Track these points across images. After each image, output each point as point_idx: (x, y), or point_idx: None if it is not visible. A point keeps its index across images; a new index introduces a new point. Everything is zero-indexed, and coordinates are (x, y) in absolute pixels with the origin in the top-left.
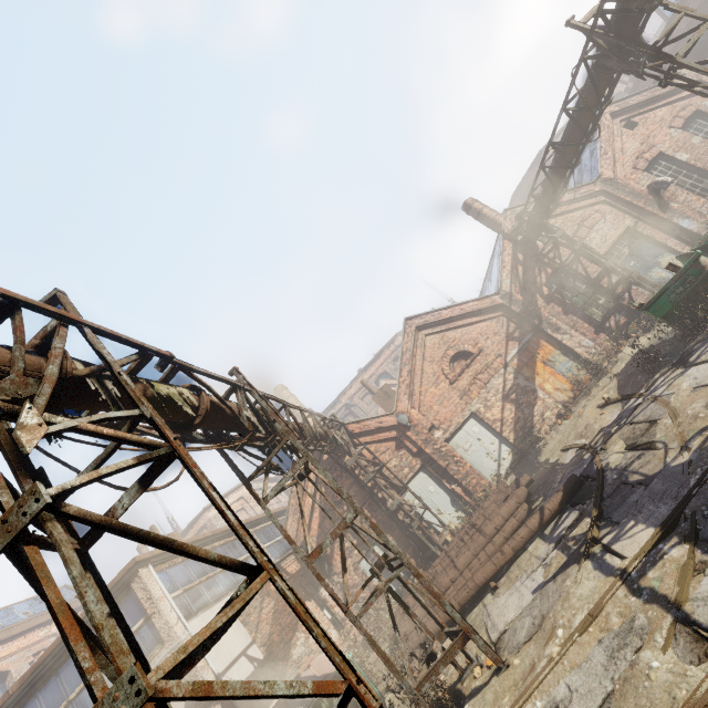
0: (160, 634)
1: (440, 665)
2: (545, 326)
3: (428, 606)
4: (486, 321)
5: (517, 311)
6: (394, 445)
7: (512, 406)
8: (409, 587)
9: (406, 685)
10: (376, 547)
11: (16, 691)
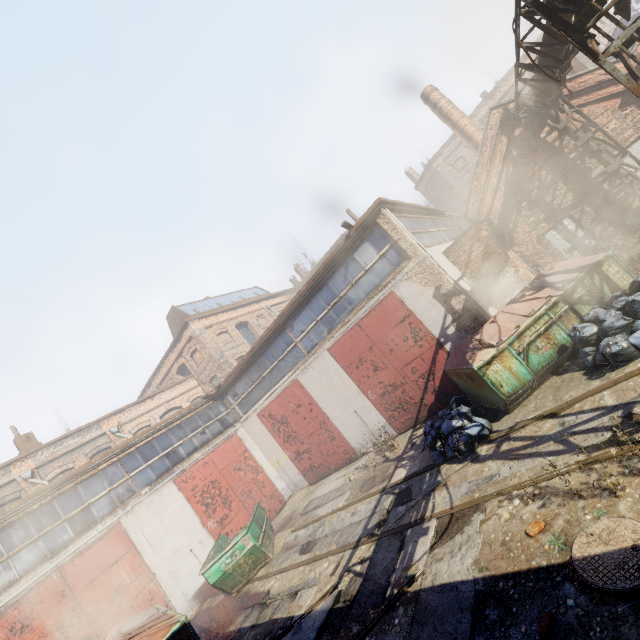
0: (407, 253)
1: None
2: None
3: None
4: None
5: None
6: (618, 103)
7: None
8: None
9: None
10: (567, 219)
11: (304, 291)
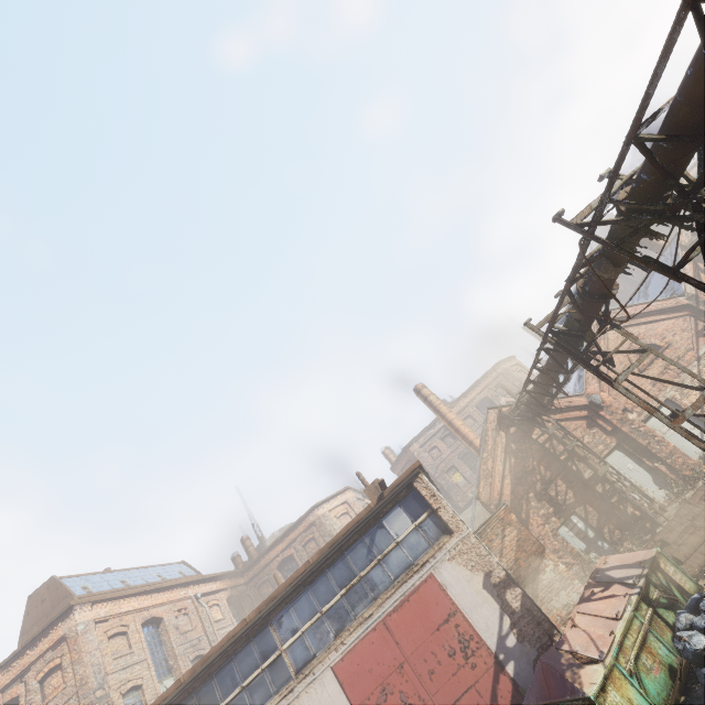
0: (449, 525)
1: None
2: None
3: None
4: (671, 319)
5: None
6: (585, 423)
7: None
8: None
9: None
10: (574, 516)
11: (313, 563)
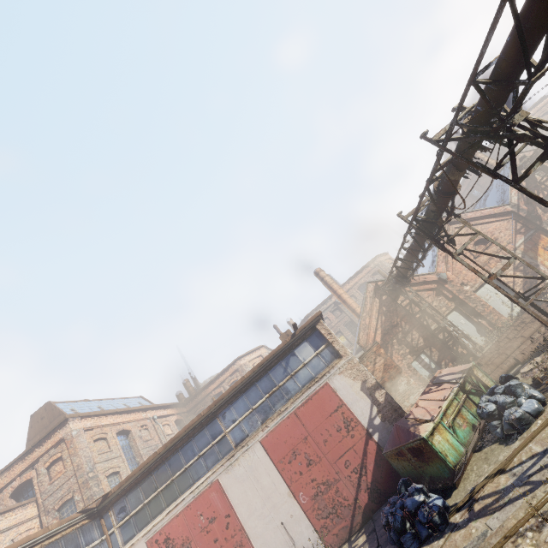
0: (339, 352)
1: None
2: (545, 226)
3: None
4: (499, 221)
5: (523, 215)
6: (434, 293)
7: (521, 274)
8: (538, 306)
9: None
10: (423, 354)
11: (247, 378)
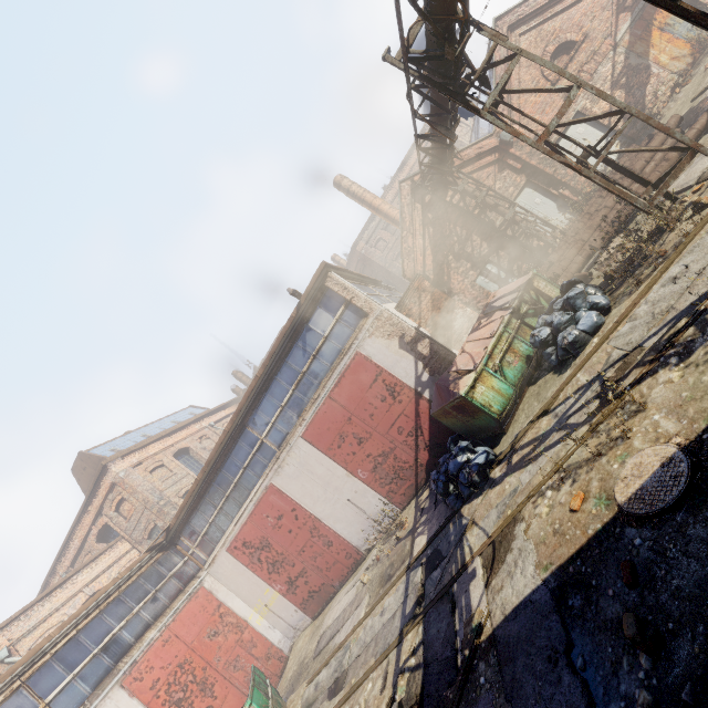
0: (363, 310)
1: (670, 180)
2: None
3: (634, 173)
4: None
5: None
6: (496, 168)
7: (622, 93)
8: (616, 163)
9: (640, 204)
10: (489, 265)
11: (261, 376)
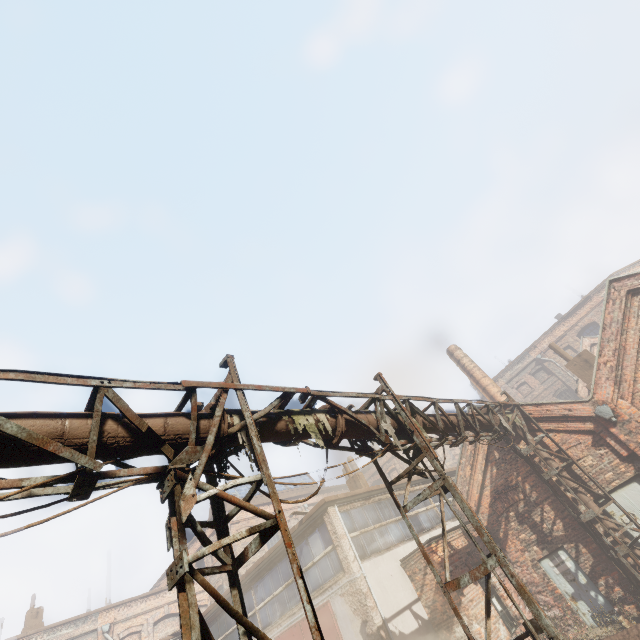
0: (342, 564)
1: None
2: None
3: None
4: None
5: None
6: (589, 440)
7: None
8: None
9: None
10: (563, 552)
11: (267, 557)
